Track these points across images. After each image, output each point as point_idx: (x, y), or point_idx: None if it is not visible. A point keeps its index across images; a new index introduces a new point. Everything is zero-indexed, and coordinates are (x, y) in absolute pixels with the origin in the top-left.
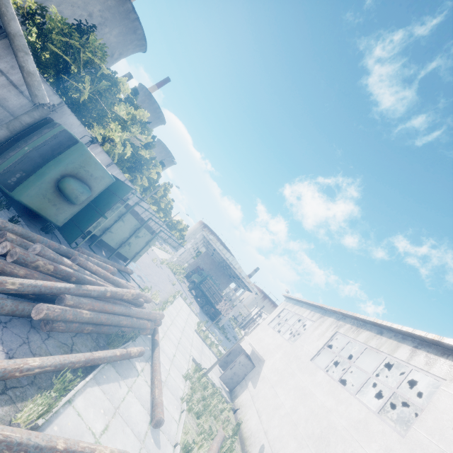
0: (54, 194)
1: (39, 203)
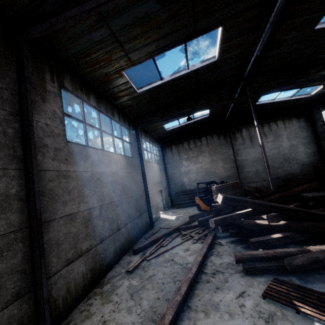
0: None
1: None
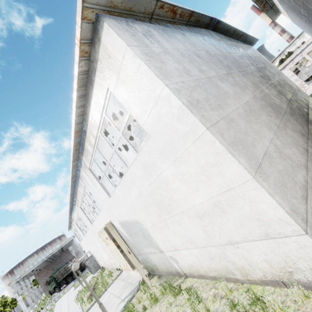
0: None
1: None
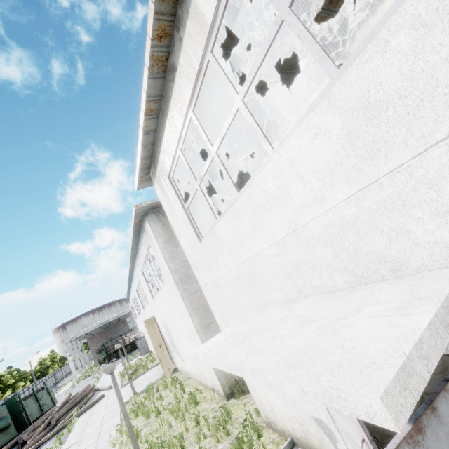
0: (1, 434)
1: (3, 441)
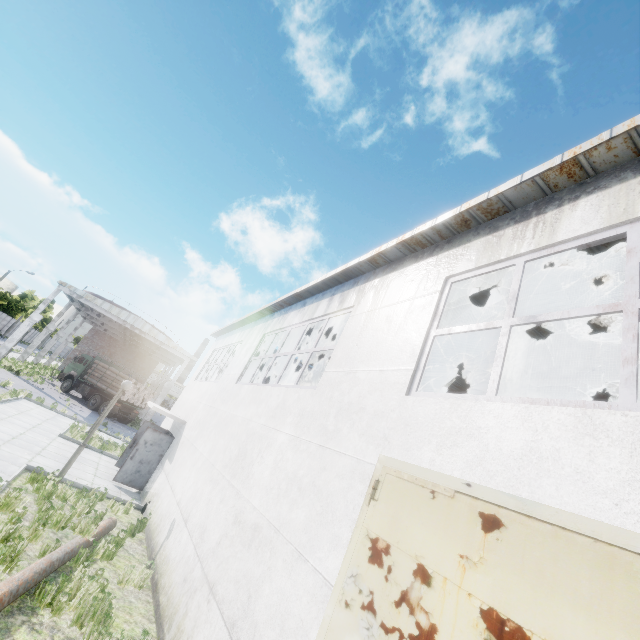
0: None
1: None
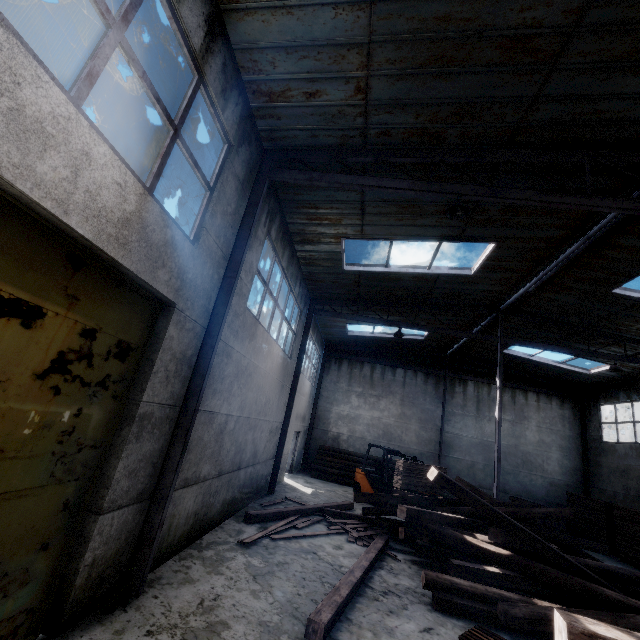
0: None
1: None
